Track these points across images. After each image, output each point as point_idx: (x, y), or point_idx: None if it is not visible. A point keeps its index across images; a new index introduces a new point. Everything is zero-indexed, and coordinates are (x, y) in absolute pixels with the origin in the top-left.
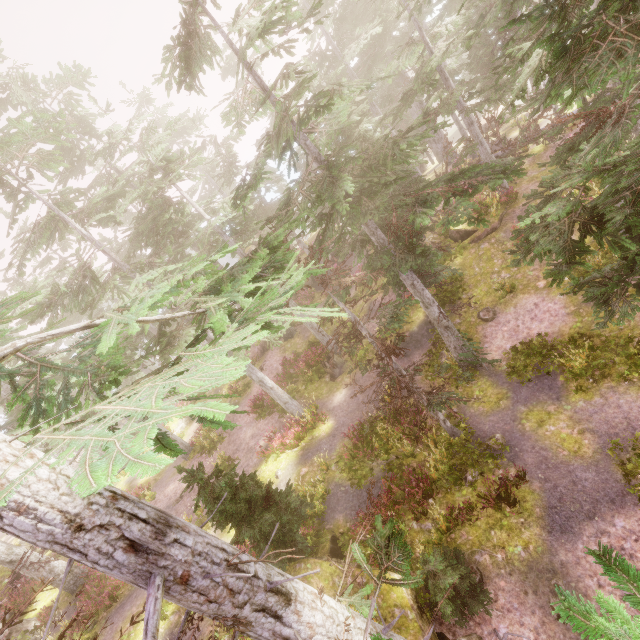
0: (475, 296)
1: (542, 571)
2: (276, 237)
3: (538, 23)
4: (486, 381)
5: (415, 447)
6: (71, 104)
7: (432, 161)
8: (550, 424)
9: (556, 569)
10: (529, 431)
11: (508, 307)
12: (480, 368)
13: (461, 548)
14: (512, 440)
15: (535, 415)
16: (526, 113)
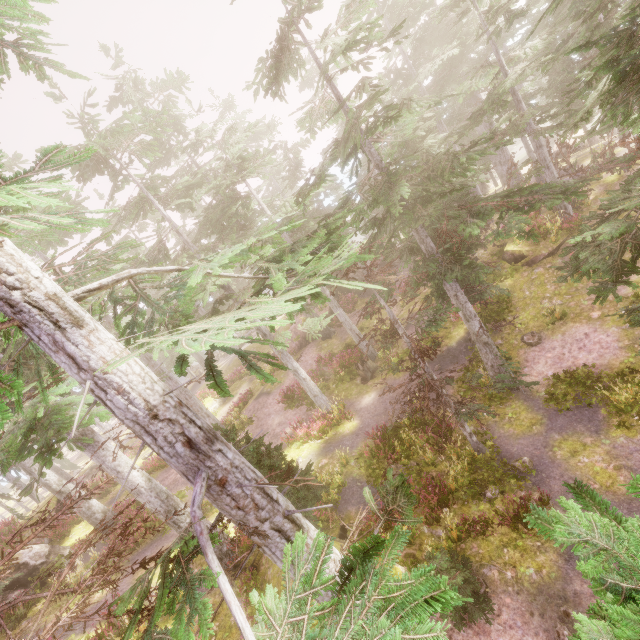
0: (521, 319)
1: (552, 596)
2: (334, 222)
3: (605, 50)
4: (521, 405)
5: (437, 457)
6: (168, 105)
7: (496, 183)
8: (584, 455)
9: (568, 597)
10: (560, 459)
11: (555, 334)
12: (516, 391)
13: (470, 559)
14: (540, 465)
15: (569, 444)
16: (605, 142)
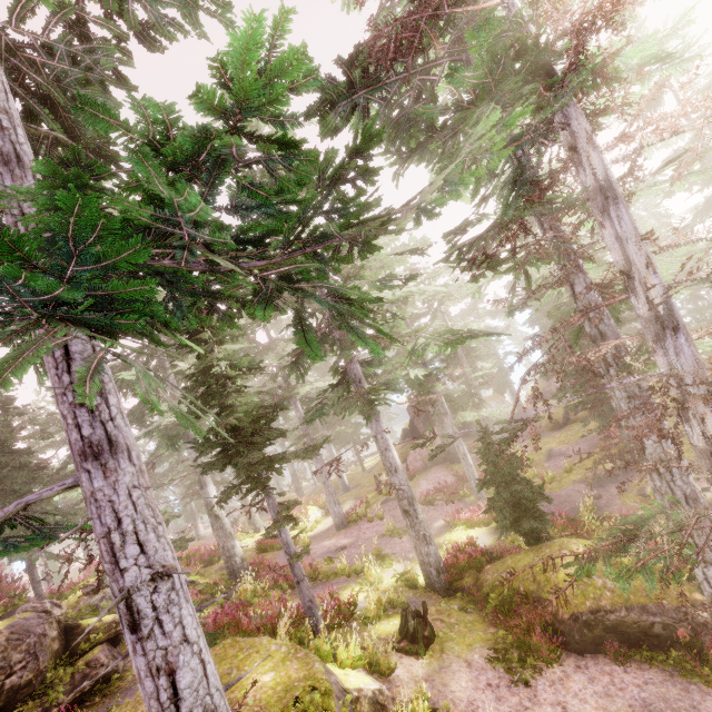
0: None
1: None
2: None
3: None
4: None
5: None
6: None
7: None
8: None
9: None
10: None
11: None
12: None
13: None
14: None
15: None
16: None
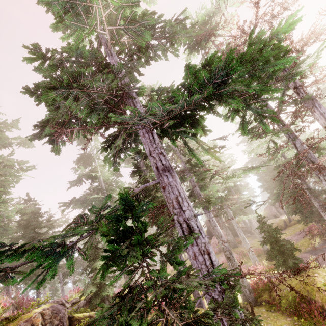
0: None
1: None
2: None
3: None
4: None
5: None
6: None
7: None
8: None
9: None
10: None
11: None
12: None
13: None
14: None
15: None
16: None
